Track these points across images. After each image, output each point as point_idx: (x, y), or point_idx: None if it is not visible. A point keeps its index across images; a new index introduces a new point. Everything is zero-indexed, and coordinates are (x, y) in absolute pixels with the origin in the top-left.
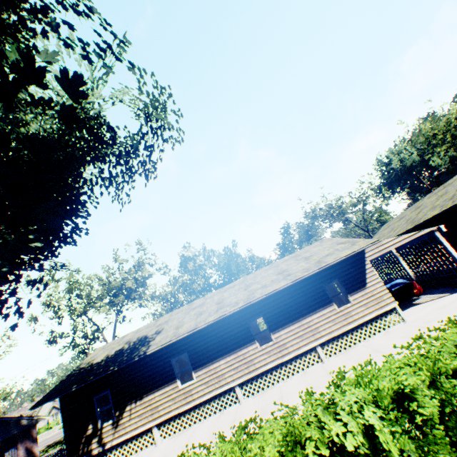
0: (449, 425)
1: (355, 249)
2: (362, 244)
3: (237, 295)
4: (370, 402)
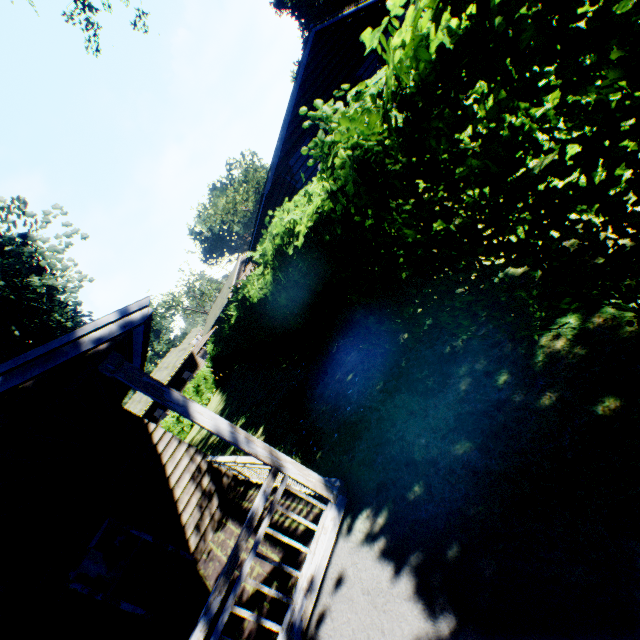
0: (201, 387)
1: (187, 353)
2: (190, 349)
3: (138, 407)
4: (190, 391)
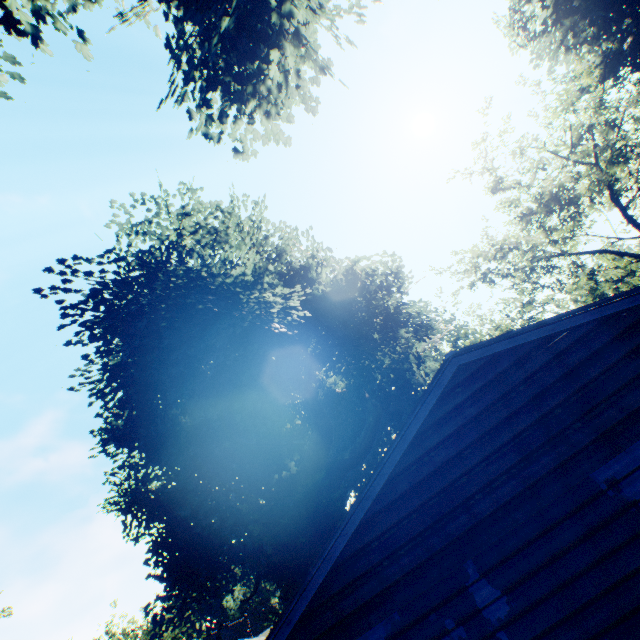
0: None
1: None
2: None
3: None
4: None
